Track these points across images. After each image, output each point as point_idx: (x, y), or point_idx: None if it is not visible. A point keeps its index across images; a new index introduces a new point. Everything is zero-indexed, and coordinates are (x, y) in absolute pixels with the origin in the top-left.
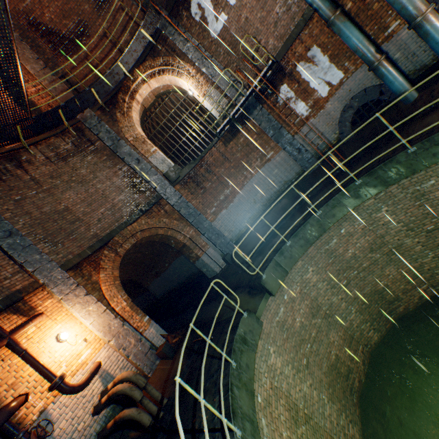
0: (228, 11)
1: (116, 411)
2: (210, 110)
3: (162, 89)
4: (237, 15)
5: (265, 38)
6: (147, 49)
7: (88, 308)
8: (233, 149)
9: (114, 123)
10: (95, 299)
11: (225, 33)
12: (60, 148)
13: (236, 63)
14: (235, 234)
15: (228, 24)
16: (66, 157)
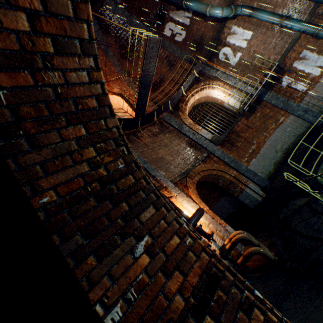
0: (241, 51)
1: (231, 265)
2: (231, 103)
3: (196, 103)
4: (248, 51)
5: (267, 57)
6: (194, 80)
7: (190, 203)
8: (253, 121)
9: (177, 118)
10: (192, 200)
11: (240, 61)
12: (153, 131)
13: (248, 74)
14: (266, 174)
15: (242, 57)
16: (156, 135)
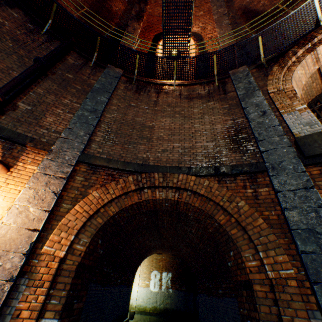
0: None
1: None
2: None
3: None
4: None
5: None
6: None
7: (31, 205)
8: None
9: (262, 78)
10: (51, 206)
11: None
12: (195, 92)
13: None
14: None
15: None
16: (193, 98)
